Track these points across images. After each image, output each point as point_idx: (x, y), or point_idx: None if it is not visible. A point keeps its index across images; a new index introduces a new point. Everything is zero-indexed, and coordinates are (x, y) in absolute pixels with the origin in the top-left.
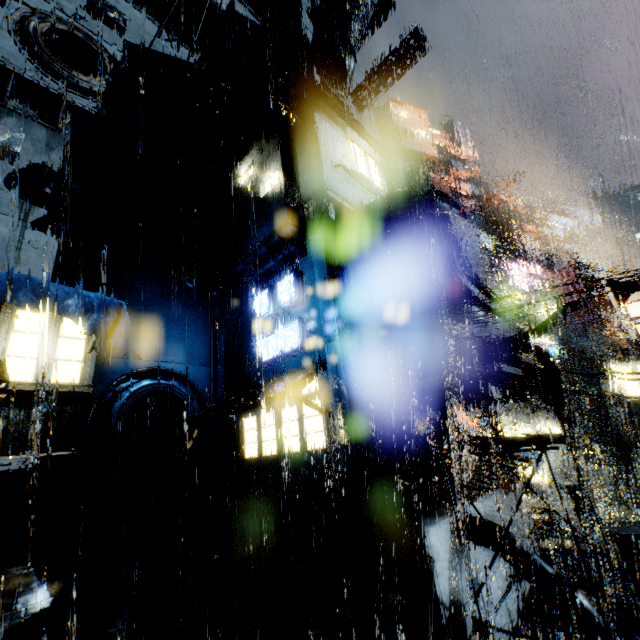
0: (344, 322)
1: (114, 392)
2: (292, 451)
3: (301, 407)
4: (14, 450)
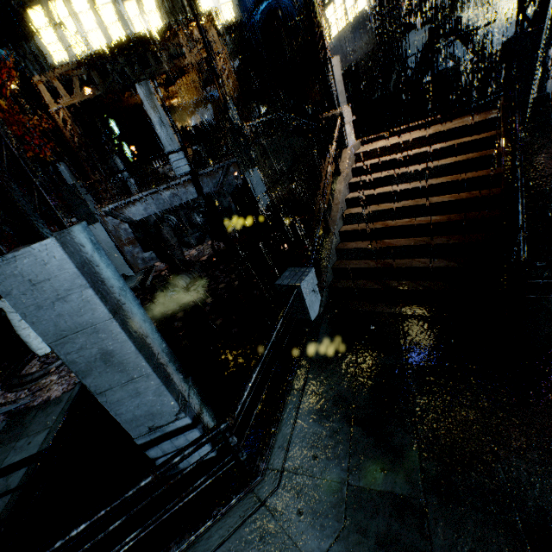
0: None
1: (253, 19)
2: (352, 19)
3: None
4: (229, 58)
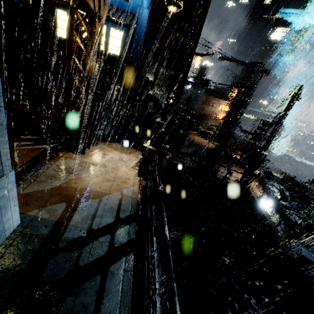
0: (152, 2)
1: None
2: None
3: (109, 29)
4: None
